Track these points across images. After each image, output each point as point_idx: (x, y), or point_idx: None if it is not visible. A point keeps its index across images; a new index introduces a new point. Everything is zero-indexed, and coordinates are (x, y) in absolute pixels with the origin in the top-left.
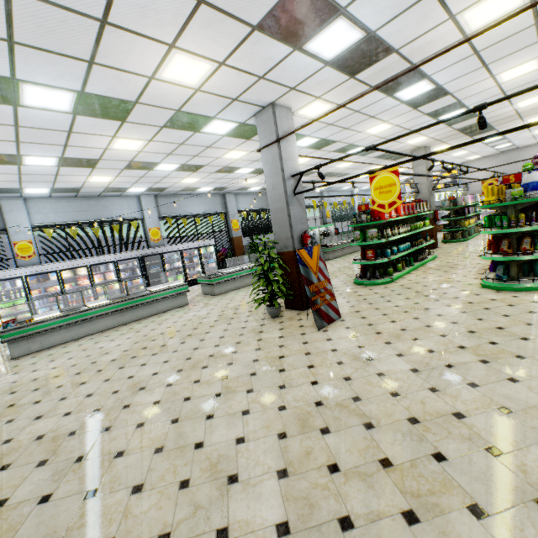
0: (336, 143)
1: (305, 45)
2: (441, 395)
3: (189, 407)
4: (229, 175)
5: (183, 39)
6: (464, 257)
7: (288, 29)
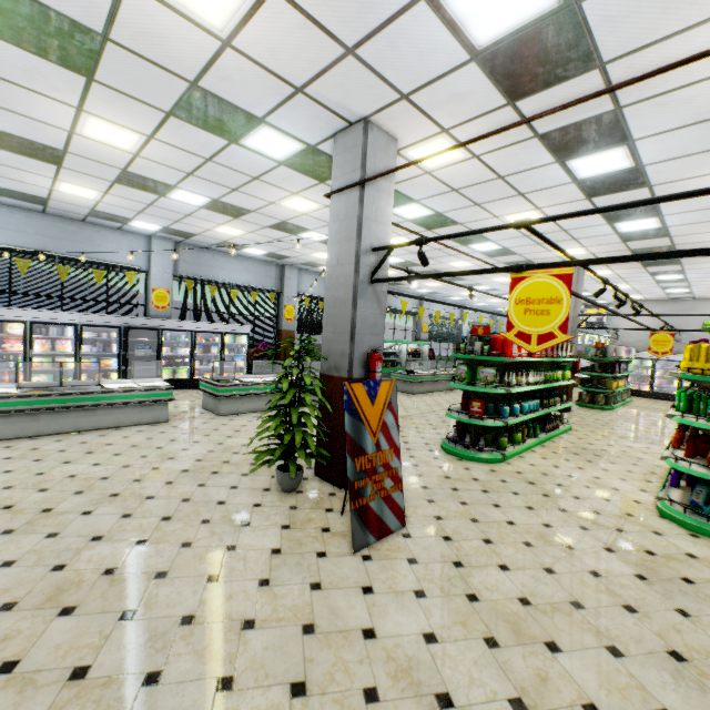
0: (457, 226)
1: None
2: None
3: None
4: (291, 237)
5: None
6: (614, 439)
7: None
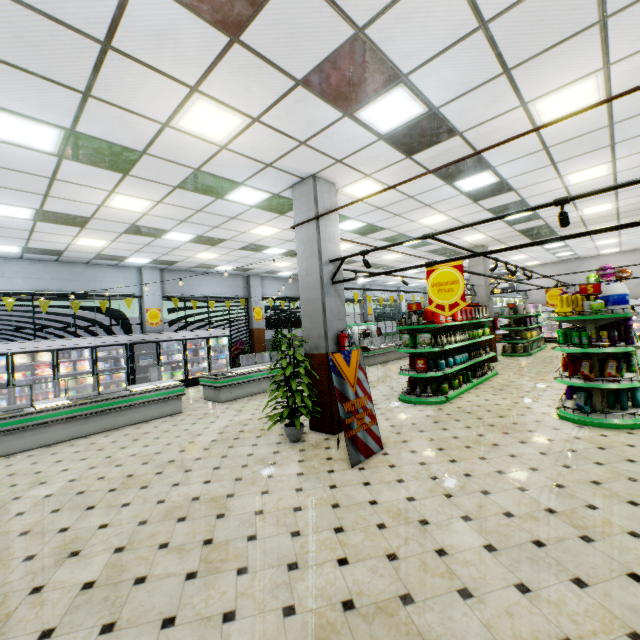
0: (385, 230)
1: (357, 112)
2: (536, 600)
3: (139, 598)
4: (256, 254)
5: (209, 82)
6: (530, 376)
7: (339, 89)
